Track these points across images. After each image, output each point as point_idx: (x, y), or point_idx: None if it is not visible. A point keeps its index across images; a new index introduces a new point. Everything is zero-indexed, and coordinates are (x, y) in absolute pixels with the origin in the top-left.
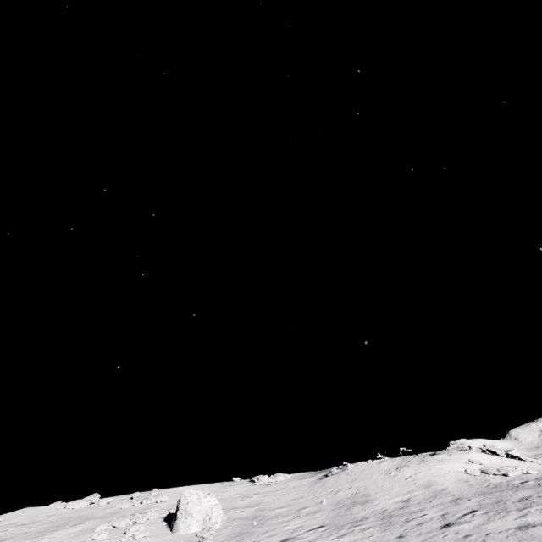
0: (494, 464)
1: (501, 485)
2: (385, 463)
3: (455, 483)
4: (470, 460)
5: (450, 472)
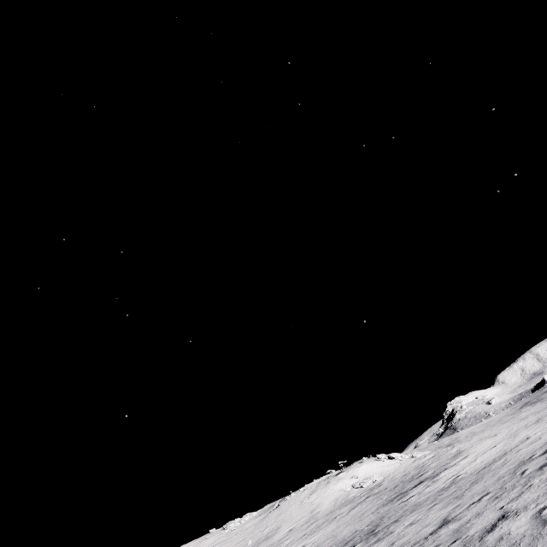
0: (365, 475)
1: (348, 500)
2: (305, 491)
3: (329, 504)
4: (352, 476)
5: (336, 491)
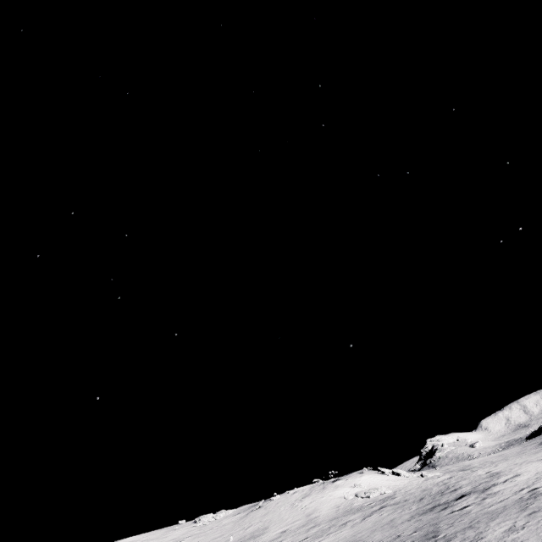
0: (370, 486)
1: (354, 508)
2: (296, 494)
3: (329, 510)
4: (354, 484)
5: (335, 498)
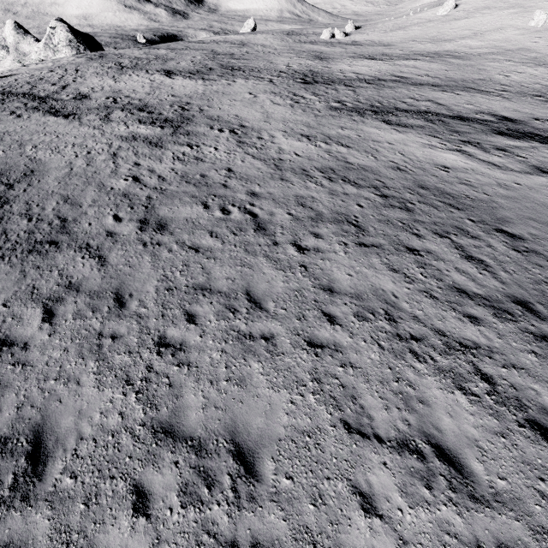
0: None
1: None
2: None
3: None
4: None
5: None
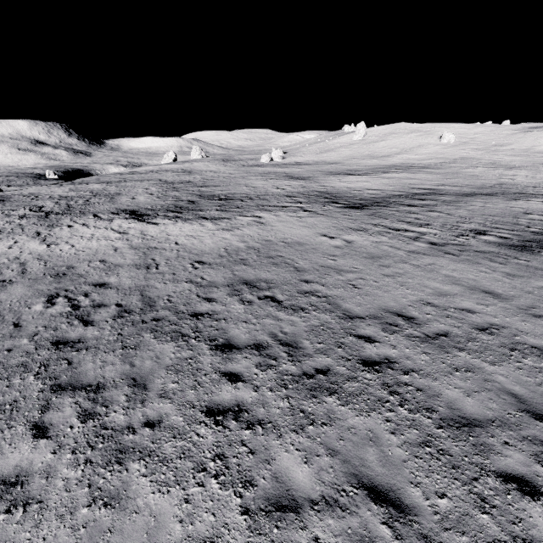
0: None
1: None
2: None
3: None
4: None
5: None
